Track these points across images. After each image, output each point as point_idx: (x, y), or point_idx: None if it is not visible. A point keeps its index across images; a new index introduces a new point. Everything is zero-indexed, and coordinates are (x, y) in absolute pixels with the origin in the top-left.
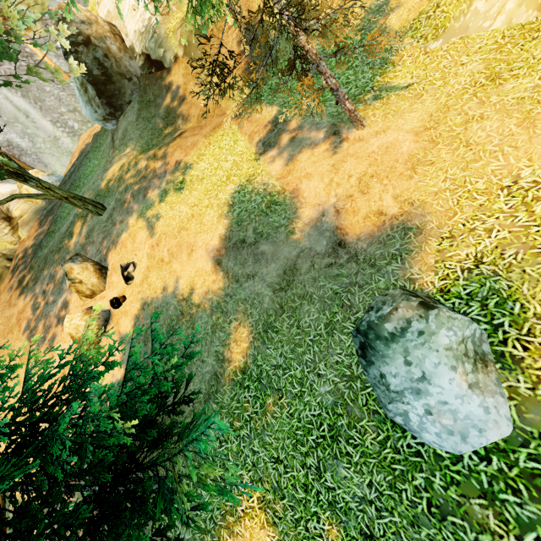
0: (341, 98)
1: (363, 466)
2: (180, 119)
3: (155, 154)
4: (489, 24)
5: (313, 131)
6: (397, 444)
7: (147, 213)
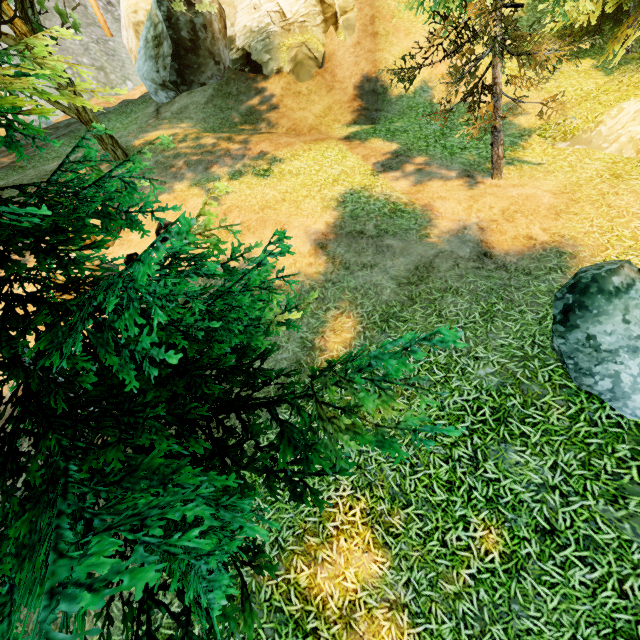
0: (498, 141)
1: (546, 446)
2: (264, 123)
3: (231, 137)
4: (605, 146)
5: (443, 169)
6: (594, 416)
7: (208, 184)
